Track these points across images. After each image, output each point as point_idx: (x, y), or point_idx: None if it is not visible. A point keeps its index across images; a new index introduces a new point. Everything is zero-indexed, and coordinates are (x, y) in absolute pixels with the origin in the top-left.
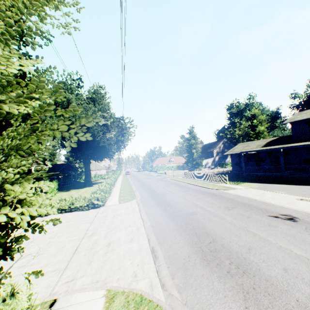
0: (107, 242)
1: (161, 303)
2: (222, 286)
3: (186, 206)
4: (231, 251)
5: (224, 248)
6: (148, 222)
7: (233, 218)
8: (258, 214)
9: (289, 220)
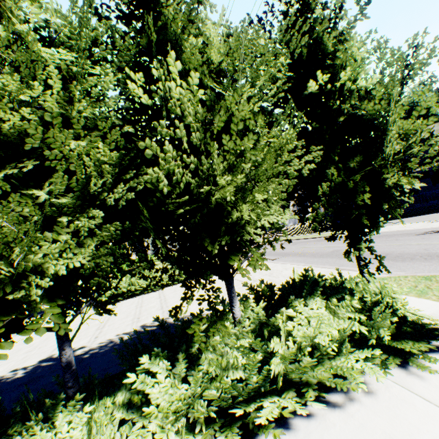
0: (285, 277)
1: (399, 275)
2: (430, 263)
3: (318, 249)
4: (412, 253)
5: (403, 254)
6: (299, 263)
7: (383, 243)
8: (403, 237)
9: (437, 232)
